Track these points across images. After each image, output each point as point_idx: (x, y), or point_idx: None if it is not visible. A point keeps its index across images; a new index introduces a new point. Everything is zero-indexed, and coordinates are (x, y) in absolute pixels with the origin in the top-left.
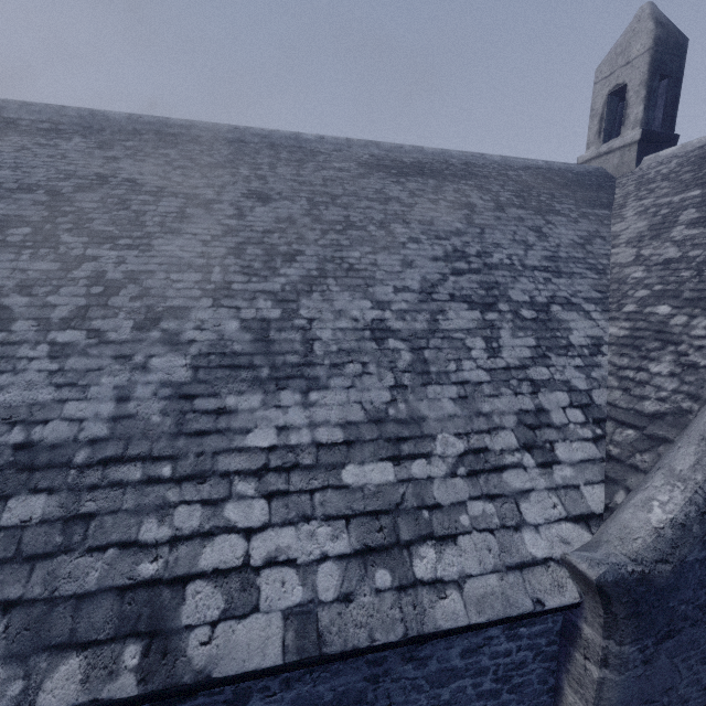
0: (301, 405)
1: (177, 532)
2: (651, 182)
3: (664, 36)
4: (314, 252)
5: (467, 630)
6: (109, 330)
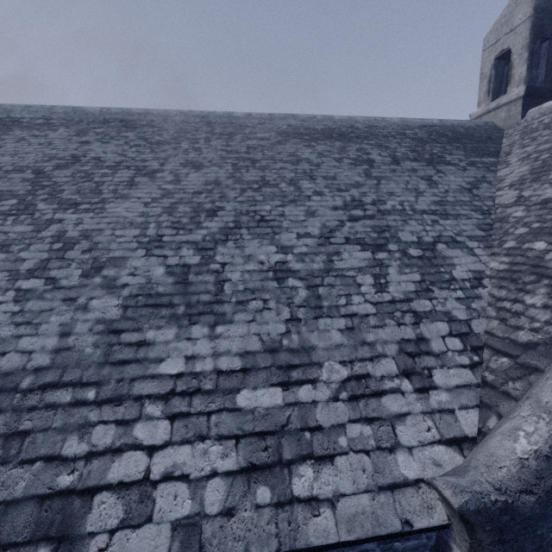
0: (208, 337)
1: (92, 448)
2: (534, 131)
3: (543, 4)
4: (233, 207)
5: (338, 546)
6: (62, 278)
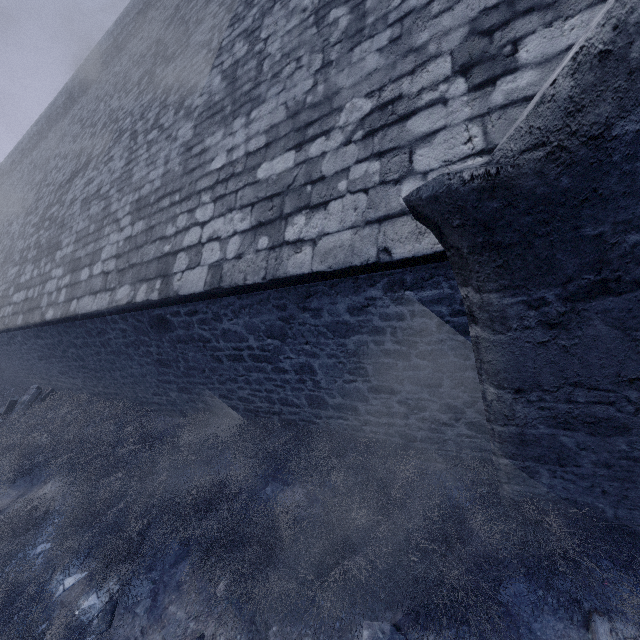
0: (244, 126)
1: (177, 229)
2: None
3: None
4: None
5: (318, 279)
6: (165, 122)
